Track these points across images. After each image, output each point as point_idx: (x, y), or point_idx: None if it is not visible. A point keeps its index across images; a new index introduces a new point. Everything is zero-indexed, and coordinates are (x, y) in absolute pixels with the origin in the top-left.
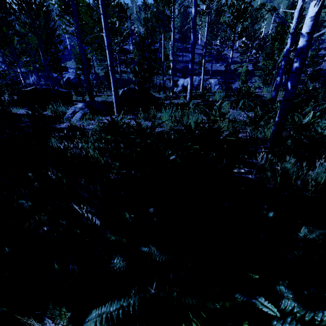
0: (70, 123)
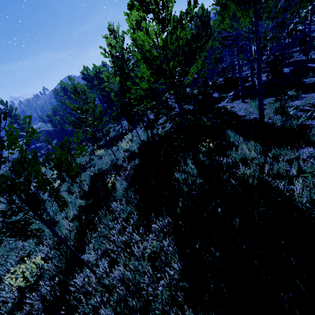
0: (217, 105)
